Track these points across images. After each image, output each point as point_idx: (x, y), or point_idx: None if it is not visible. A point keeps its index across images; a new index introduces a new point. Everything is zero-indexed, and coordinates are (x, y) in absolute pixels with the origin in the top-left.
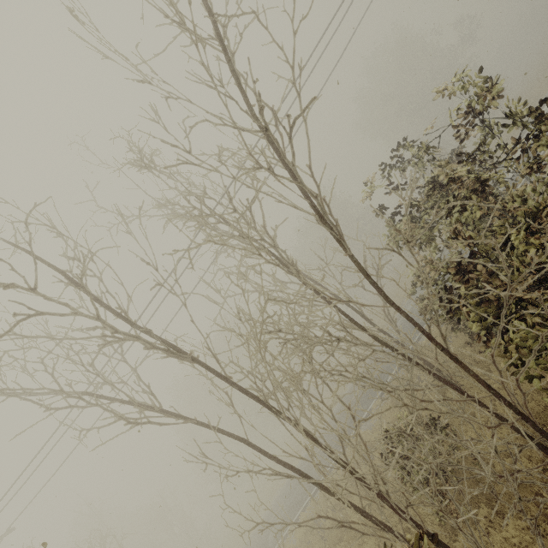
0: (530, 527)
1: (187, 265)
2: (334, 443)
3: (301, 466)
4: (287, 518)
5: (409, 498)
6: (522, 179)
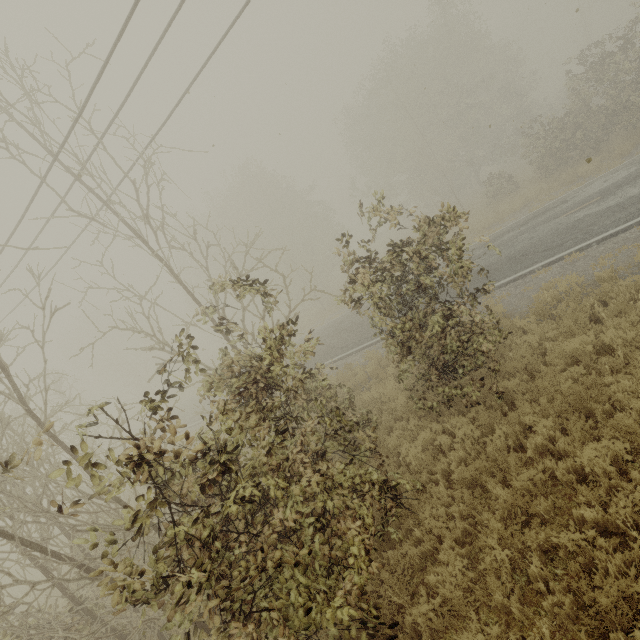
0: (165, 635)
1: (61, 202)
2: None
3: None
4: None
5: (36, 637)
6: None
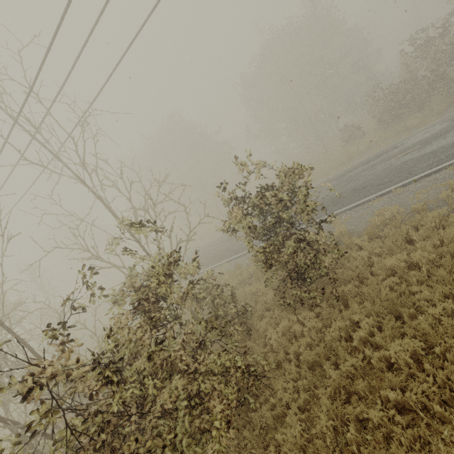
0: None
1: (25, 150)
2: None
3: None
4: None
5: None
6: (448, 161)
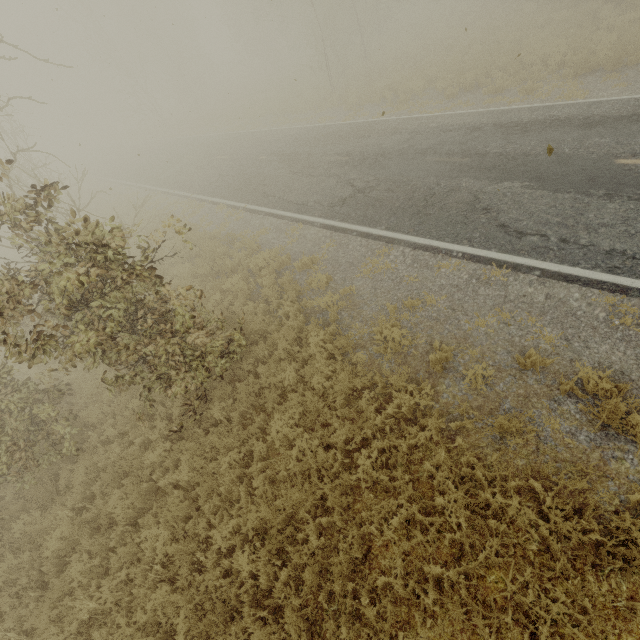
0: None
1: None
2: (212, 178)
3: (223, 145)
4: (171, 179)
5: None
6: (639, 277)
